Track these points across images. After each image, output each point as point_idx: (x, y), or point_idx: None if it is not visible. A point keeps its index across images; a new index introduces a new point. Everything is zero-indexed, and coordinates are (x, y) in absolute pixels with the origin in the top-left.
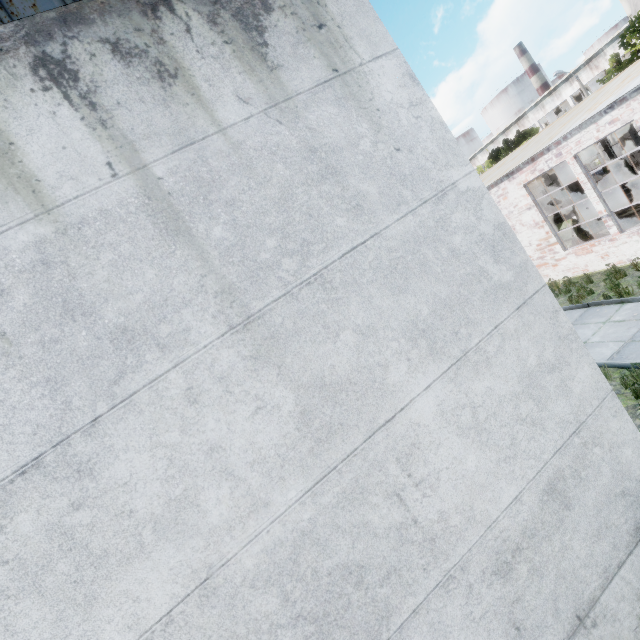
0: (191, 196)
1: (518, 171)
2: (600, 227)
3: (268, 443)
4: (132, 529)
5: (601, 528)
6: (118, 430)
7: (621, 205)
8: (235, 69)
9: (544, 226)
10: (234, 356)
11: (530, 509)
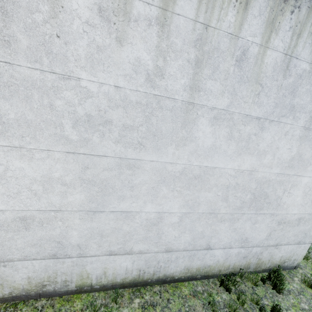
0: None
1: None
2: None
3: (283, 157)
4: (255, 149)
5: (296, 235)
6: (273, 127)
7: None
8: None
9: None
10: (298, 133)
11: (294, 218)
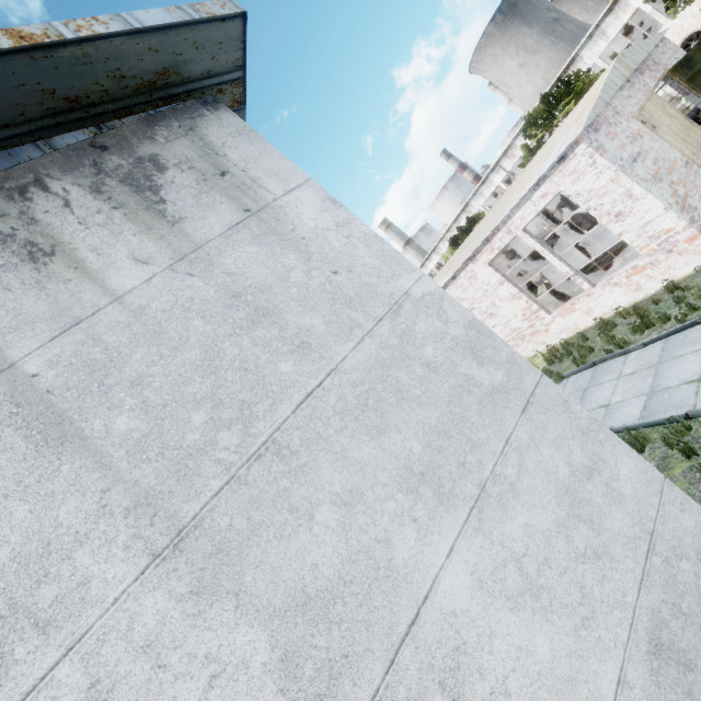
0: (80, 387)
1: (478, 253)
2: (573, 284)
3: None
4: None
5: None
6: None
7: (582, 261)
8: (128, 232)
9: (521, 296)
10: (164, 601)
11: (644, 691)
